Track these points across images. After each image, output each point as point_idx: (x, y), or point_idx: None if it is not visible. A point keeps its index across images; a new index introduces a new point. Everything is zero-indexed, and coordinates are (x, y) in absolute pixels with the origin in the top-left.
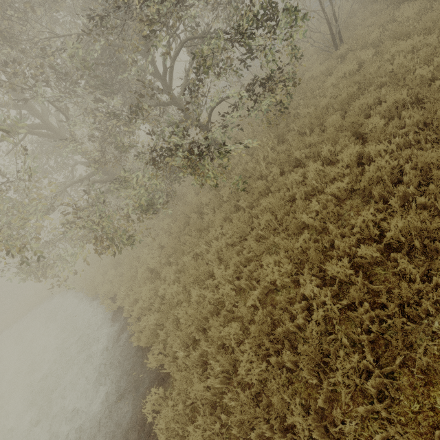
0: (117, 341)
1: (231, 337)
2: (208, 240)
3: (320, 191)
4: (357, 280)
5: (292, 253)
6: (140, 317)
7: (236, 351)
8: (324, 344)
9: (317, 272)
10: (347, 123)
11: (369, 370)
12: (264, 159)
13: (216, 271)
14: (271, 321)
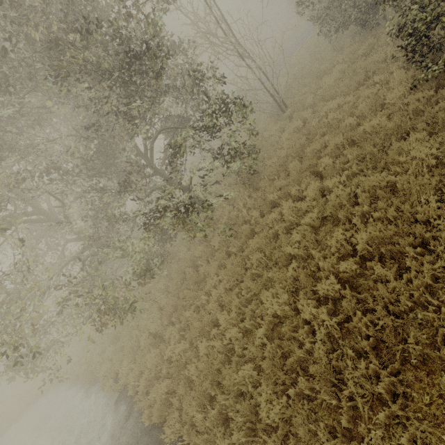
0: (124, 428)
1: (247, 382)
2: (207, 291)
3: (298, 224)
4: (346, 293)
5: (286, 283)
6: (148, 391)
7: (254, 395)
8: (333, 361)
9: (312, 295)
10: (305, 166)
11: (379, 375)
12: (244, 206)
13: (220, 317)
14: (281, 354)
